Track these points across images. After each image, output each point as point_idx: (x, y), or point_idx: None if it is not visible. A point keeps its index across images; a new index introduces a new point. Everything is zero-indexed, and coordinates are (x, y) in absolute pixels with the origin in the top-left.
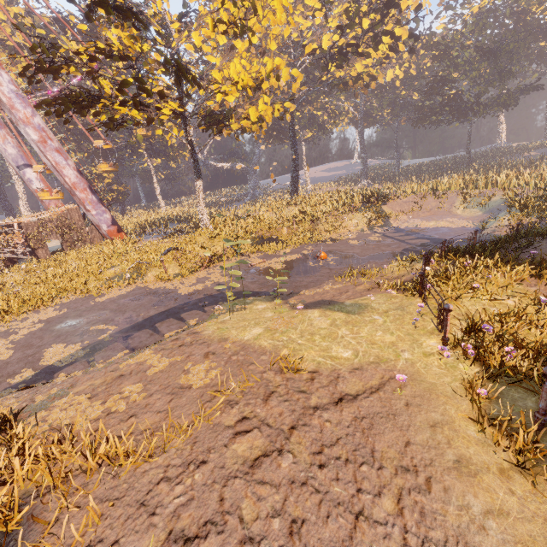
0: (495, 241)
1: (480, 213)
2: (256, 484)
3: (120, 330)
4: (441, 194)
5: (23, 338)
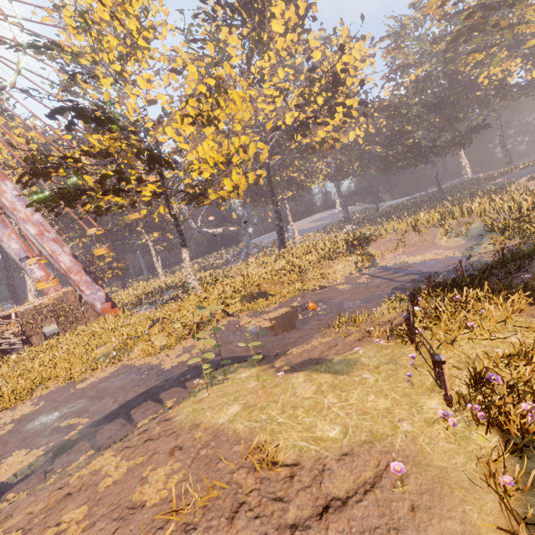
0: (482, 269)
1: (464, 241)
2: None
3: (91, 423)
4: (421, 228)
5: None
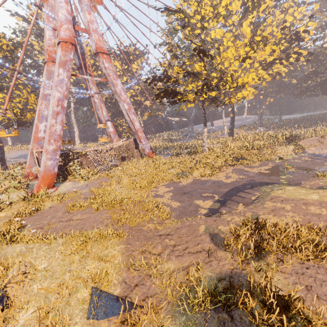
0: None
1: None
2: None
3: (220, 196)
4: None
5: (171, 197)
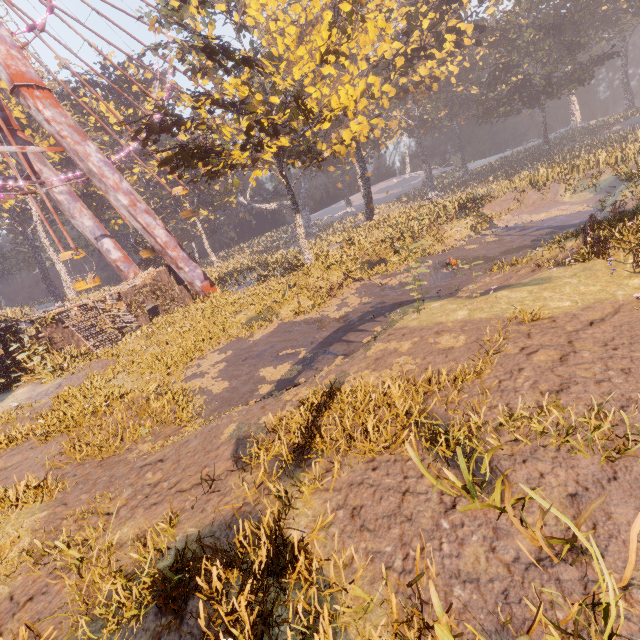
0: (639, 207)
1: (591, 195)
2: (575, 366)
3: (311, 349)
4: (540, 185)
5: (220, 374)
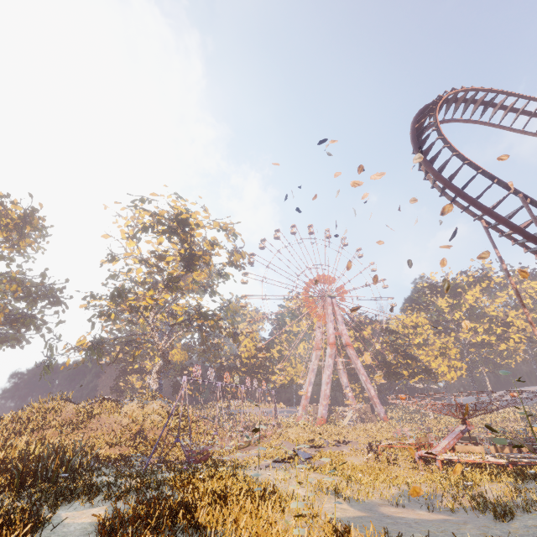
0: None
1: None
2: None
3: None
4: None
5: None
